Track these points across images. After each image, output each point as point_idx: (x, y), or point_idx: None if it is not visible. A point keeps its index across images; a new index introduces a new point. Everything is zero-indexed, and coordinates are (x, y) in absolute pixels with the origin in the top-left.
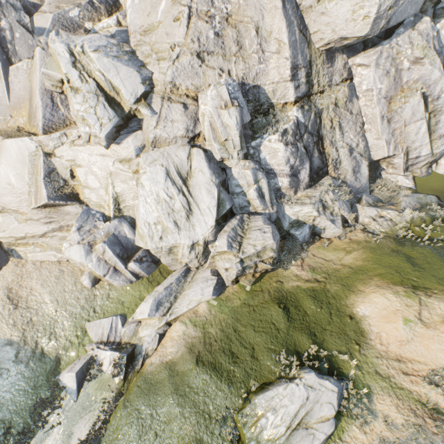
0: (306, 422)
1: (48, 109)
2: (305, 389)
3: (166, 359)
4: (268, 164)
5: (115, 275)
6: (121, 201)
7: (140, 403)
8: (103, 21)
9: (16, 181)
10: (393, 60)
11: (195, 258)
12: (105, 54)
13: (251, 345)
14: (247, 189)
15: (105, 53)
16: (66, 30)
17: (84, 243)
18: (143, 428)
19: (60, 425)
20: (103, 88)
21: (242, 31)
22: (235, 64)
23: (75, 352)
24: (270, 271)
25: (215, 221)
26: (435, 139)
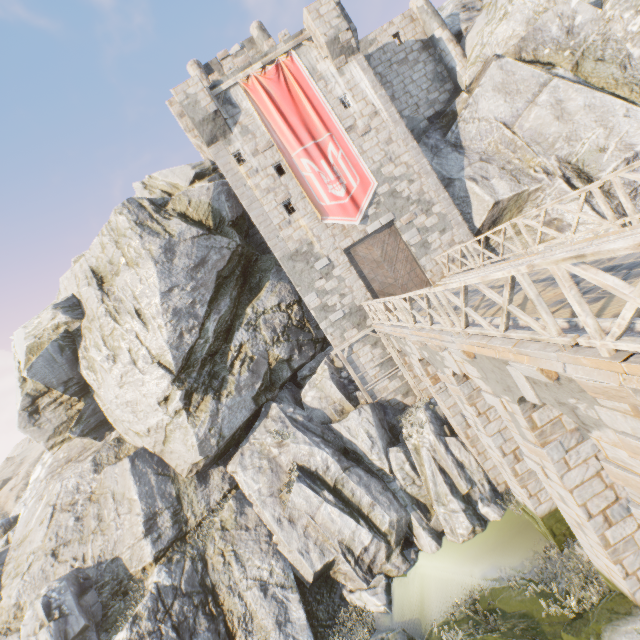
0: None
1: None
2: None
3: None
4: None
5: None
6: None
7: None
8: None
9: None
10: (260, 453)
11: None
12: None
13: None
14: None
15: None
16: None
17: None
18: None
19: None
20: None
21: (103, 502)
22: (93, 542)
23: None
24: None
25: None
26: (369, 510)
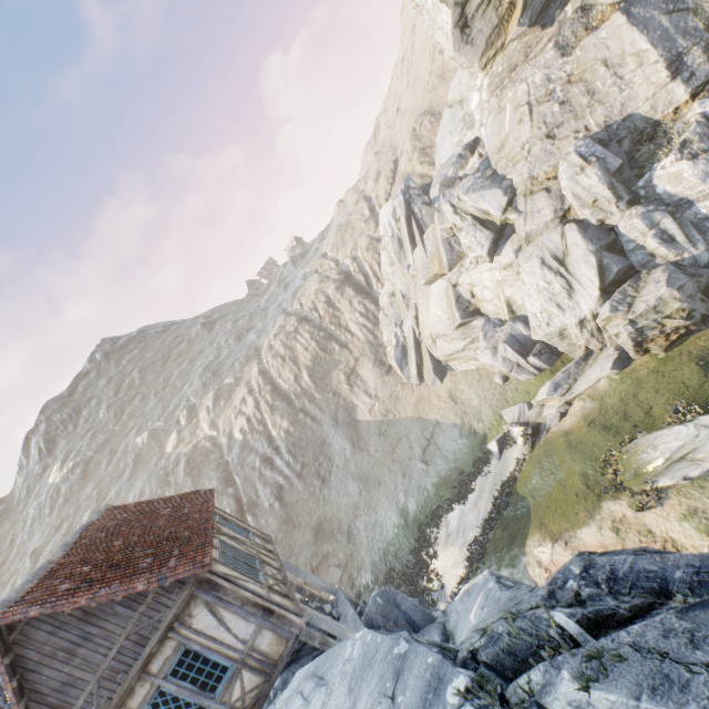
0: (692, 456)
1: (448, 252)
2: (695, 429)
3: (564, 428)
4: (674, 195)
5: (519, 371)
6: (512, 304)
7: (540, 455)
8: (469, 163)
9: (440, 313)
10: None
11: (591, 337)
12: (472, 192)
13: (648, 406)
14: (642, 241)
15: (472, 190)
16: (448, 188)
17: (489, 347)
18: (543, 470)
19: (490, 474)
20: (477, 217)
21: (588, 78)
22: (591, 115)
23: (495, 431)
24: (699, 330)
25: (598, 291)
26: None
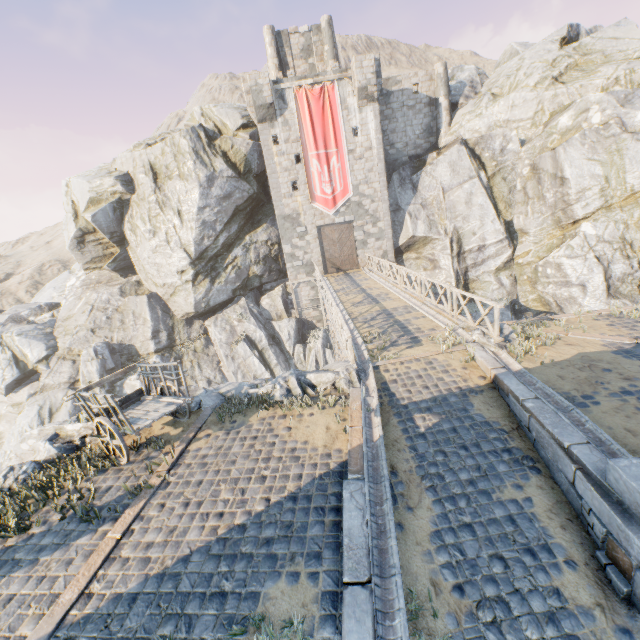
0: None
1: None
2: None
3: None
4: None
5: None
6: None
7: None
8: (43, 315)
9: None
10: (227, 321)
11: None
12: (26, 335)
13: None
14: None
15: (27, 334)
16: (15, 322)
17: None
18: None
19: None
20: (18, 355)
21: (126, 314)
22: (118, 333)
23: None
24: None
25: None
26: (274, 367)
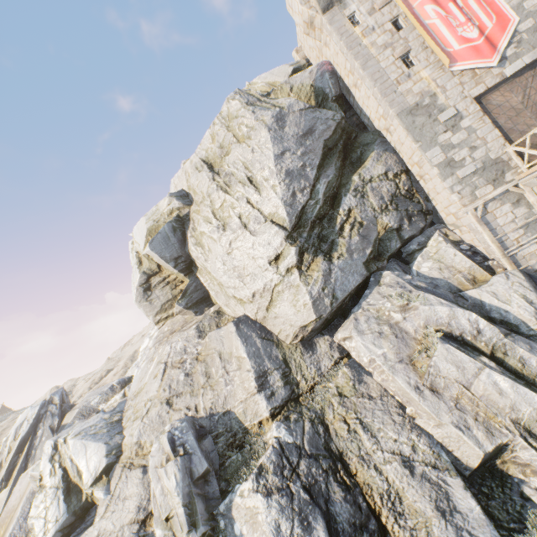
0: None
1: (22, 518)
2: None
3: None
4: None
5: None
6: None
7: None
8: (113, 398)
9: None
10: (377, 319)
11: None
12: (83, 435)
13: None
14: None
15: (85, 433)
16: (83, 417)
17: None
18: None
19: None
20: (70, 475)
21: (209, 362)
22: (203, 396)
23: None
24: None
25: None
26: None
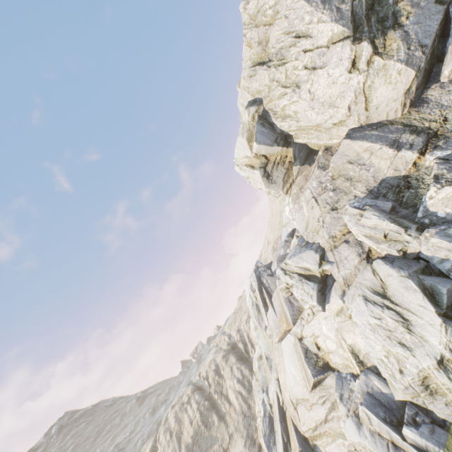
0: None
1: (290, 308)
2: None
3: None
4: None
5: None
6: (357, 352)
7: None
8: (291, 243)
9: (294, 371)
10: None
11: None
12: (293, 256)
13: None
14: None
15: (293, 255)
16: (282, 261)
17: (350, 414)
18: None
19: None
20: (302, 273)
21: (344, 173)
22: (355, 189)
23: None
24: None
25: (438, 316)
26: None
